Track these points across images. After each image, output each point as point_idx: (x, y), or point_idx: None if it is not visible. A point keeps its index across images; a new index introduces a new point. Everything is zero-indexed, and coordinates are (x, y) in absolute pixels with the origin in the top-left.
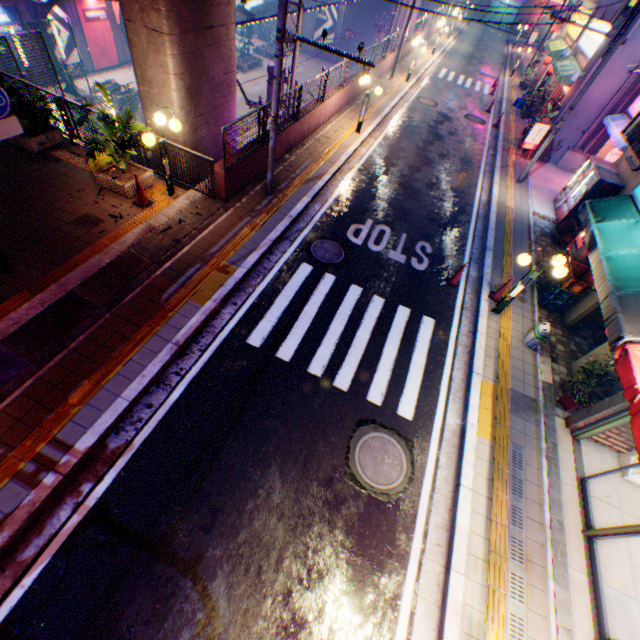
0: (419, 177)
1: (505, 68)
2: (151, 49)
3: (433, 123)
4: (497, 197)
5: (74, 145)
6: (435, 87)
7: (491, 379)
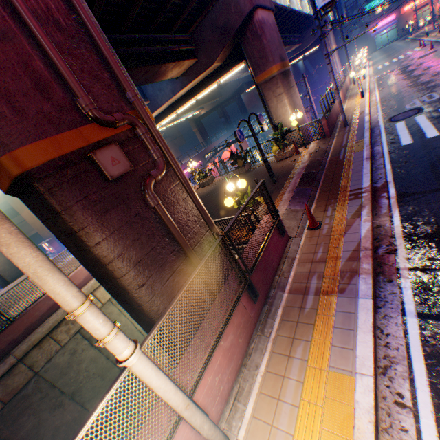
0: (421, 80)
1: (417, 40)
2: (277, 103)
3: (400, 73)
4: None
5: (254, 165)
6: (381, 71)
7: None
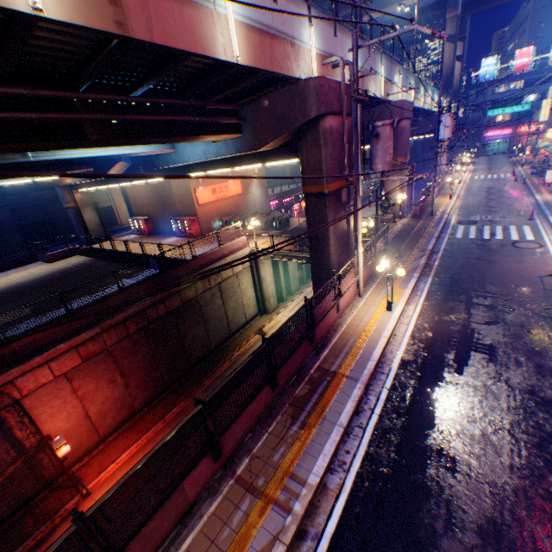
0: (490, 204)
1: (514, 166)
2: (392, 183)
3: (484, 191)
4: (539, 199)
5: None
6: (475, 182)
7: None
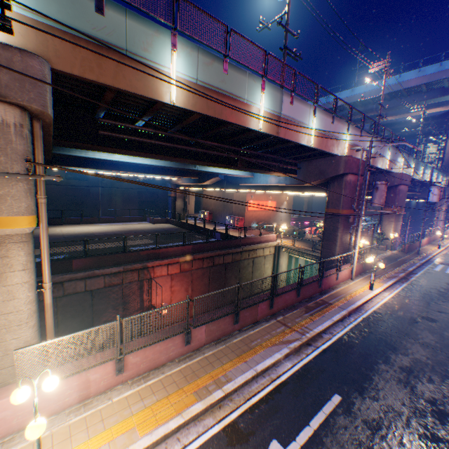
0: None
1: None
2: (387, 224)
3: None
4: None
5: None
6: None
7: None
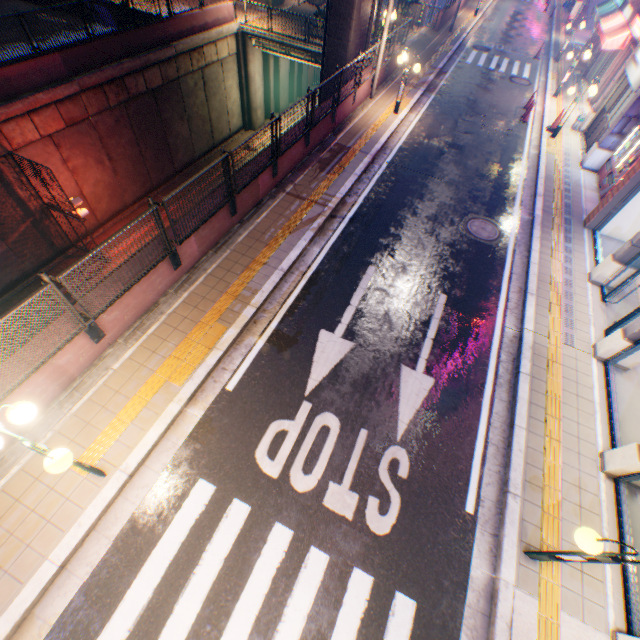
0: (510, 34)
1: None
2: None
3: (511, 17)
4: (554, 39)
5: None
6: (507, 2)
7: (555, 73)
